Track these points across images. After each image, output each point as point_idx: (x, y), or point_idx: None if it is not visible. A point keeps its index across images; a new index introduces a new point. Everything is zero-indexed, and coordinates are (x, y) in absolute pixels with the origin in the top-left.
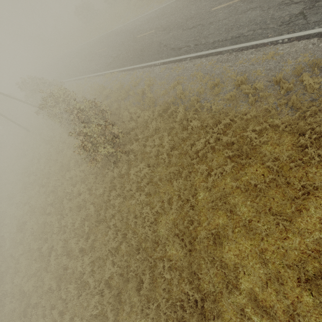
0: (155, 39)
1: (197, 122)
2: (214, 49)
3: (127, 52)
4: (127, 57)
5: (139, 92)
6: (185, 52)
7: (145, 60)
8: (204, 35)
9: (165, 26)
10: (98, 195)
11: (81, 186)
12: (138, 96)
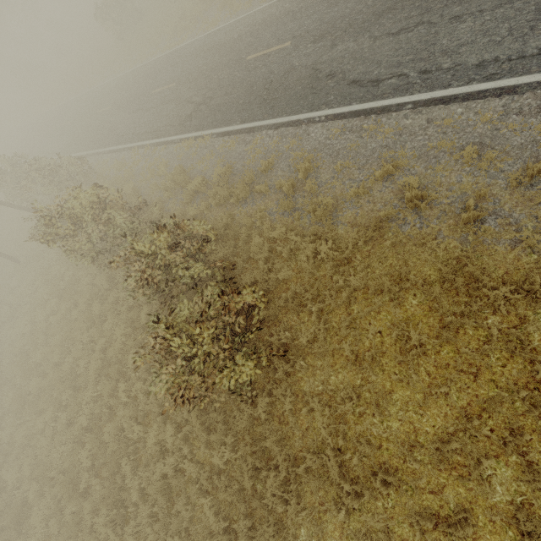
0: (299, 62)
1: (510, 287)
2: (489, 81)
3: (227, 91)
4: (230, 103)
5: (284, 189)
6: (394, 89)
7: (281, 110)
8: (442, 47)
9: (318, 31)
10: (219, 464)
11: (167, 435)
12: (287, 200)
